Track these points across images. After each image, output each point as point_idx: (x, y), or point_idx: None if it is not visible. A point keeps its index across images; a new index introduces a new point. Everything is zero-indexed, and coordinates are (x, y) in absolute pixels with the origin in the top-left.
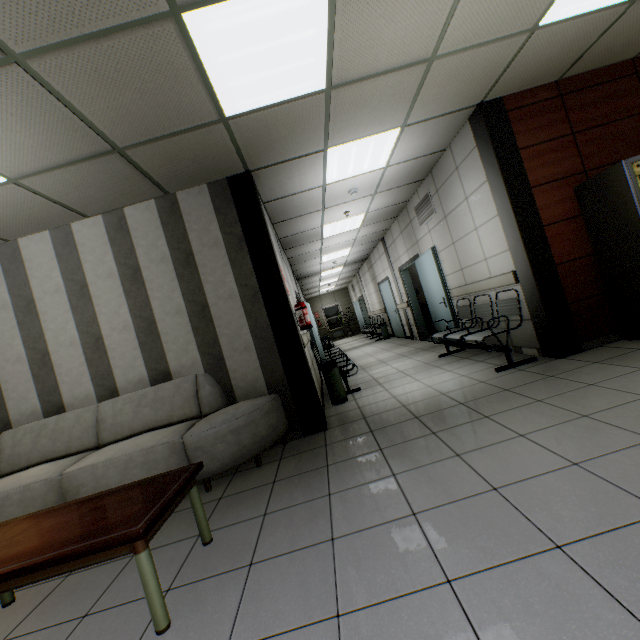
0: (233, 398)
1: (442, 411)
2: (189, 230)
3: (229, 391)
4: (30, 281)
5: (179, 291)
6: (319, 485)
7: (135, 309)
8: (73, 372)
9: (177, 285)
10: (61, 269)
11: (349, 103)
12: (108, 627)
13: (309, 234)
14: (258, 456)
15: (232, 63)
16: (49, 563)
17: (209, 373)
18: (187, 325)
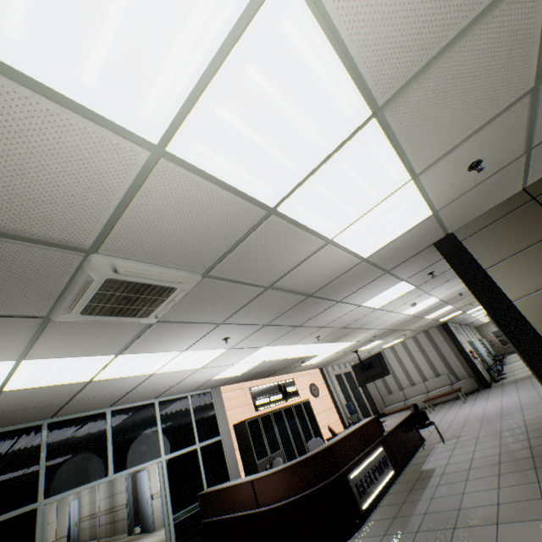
0: (459, 379)
1: (521, 378)
2: (433, 338)
3: (457, 378)
4: (398, 354)
5: (435, 353)
6: (487, 392)
7: (425, 359)
8: (414, 375)
9: (434, 352)
10: (405, 351)
11: (468, 309)
12: (456, 405)
13: (465, 318)
14: (471, 392)
15: (444, 318)
16: (447, 393)
17: (450, 373)
18: (440, 361)
